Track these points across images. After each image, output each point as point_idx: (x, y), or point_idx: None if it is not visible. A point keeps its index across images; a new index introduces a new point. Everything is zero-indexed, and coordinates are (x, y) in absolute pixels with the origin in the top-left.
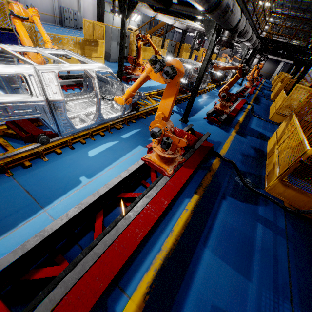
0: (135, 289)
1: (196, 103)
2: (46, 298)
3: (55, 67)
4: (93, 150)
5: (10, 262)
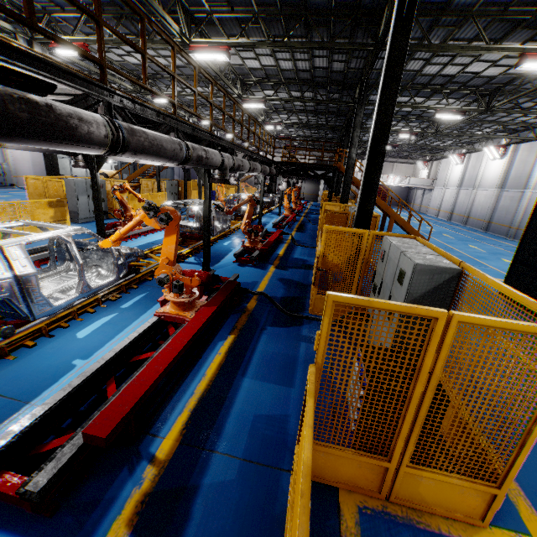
0: (169, 431)
1: (221, 248)
2: (68, 445)
3: (22, 239)
4: (84, 330)
5: (14, 435)
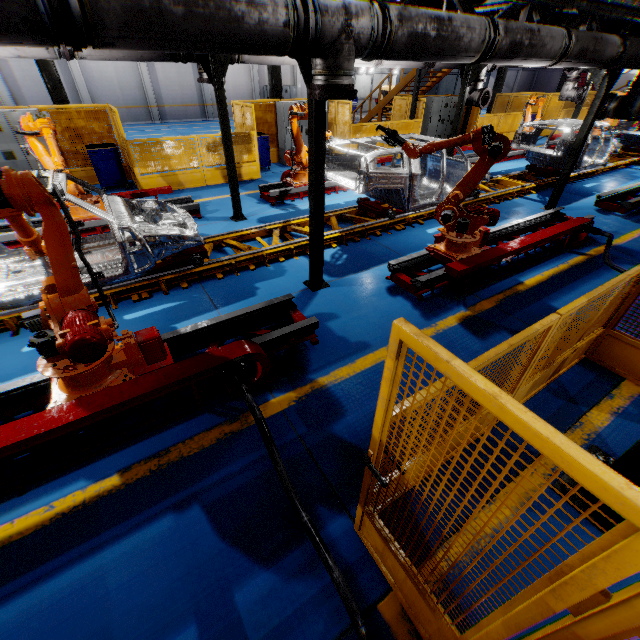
0: None
1: (410, 238)
2: None
3: None
4: None
5: None
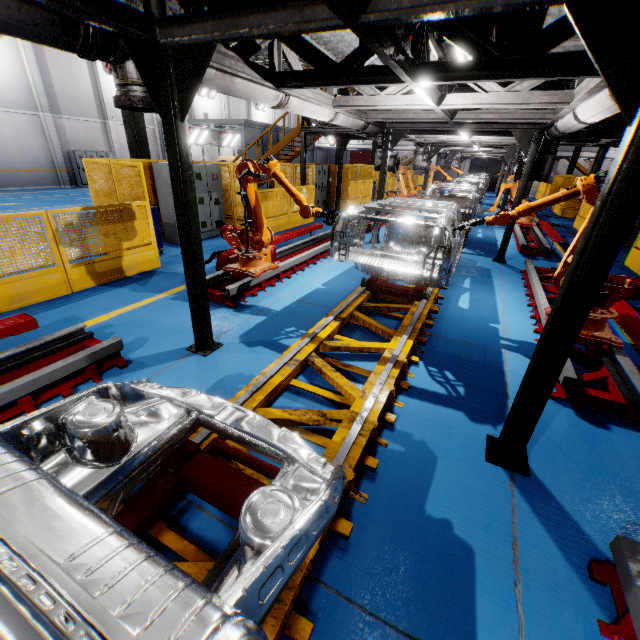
0: None
1: (464, 321)
2: None
3: None
4: None
5: None
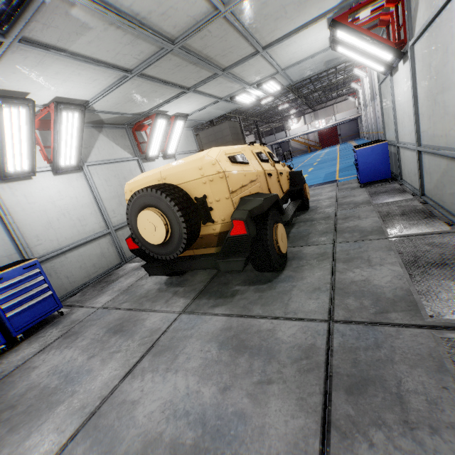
0: None
1: None
2: None
3: None
4: None
5: None
